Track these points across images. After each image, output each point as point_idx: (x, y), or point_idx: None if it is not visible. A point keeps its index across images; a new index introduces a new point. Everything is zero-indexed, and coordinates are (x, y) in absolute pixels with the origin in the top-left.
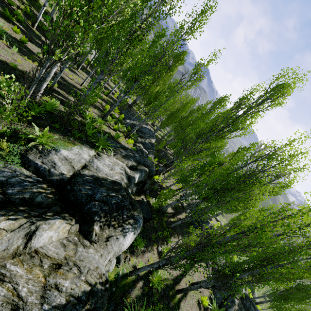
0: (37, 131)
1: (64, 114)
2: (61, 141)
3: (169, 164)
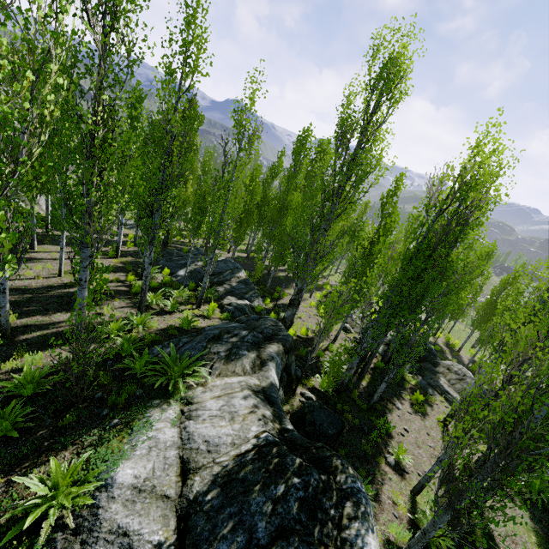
0: (38, 487)
1: (69, 383)
2: (102, 446)
3: (296, 298)
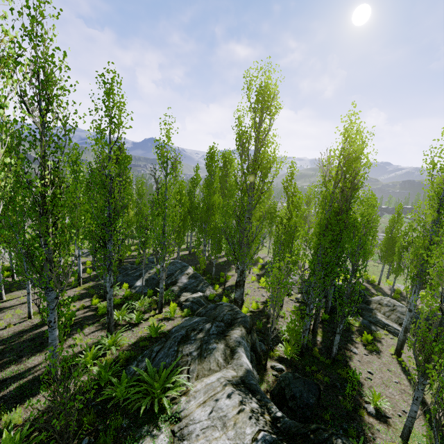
0: None
1: (52, 441)
2: None
3: (241, 279)
